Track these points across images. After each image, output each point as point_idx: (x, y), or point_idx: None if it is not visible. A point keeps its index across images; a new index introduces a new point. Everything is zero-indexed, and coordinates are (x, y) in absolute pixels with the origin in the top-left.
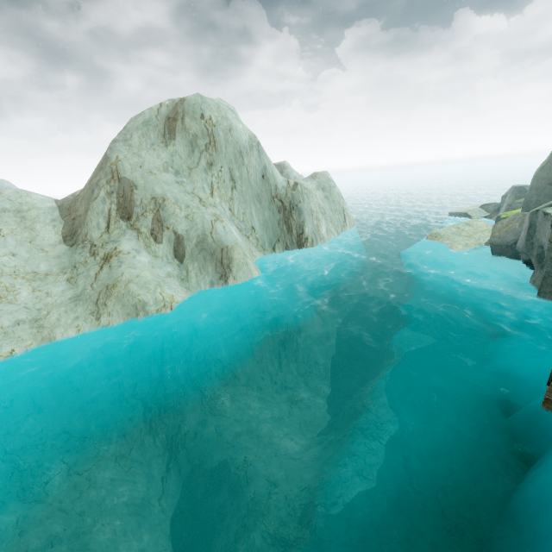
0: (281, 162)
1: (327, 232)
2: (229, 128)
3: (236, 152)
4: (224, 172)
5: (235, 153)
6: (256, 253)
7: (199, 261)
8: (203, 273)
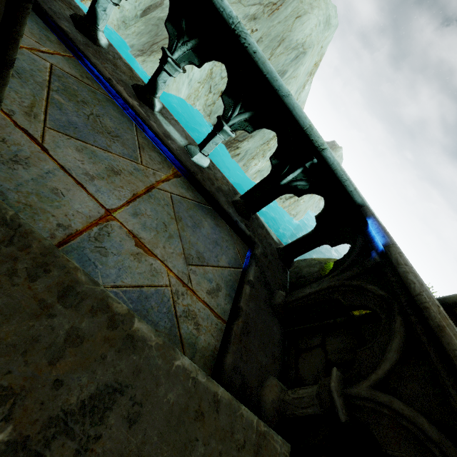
0: (338, 146)
1: (258, 172)
2: (299, 16)
3: (281, 35)
4: (255, 35)
5: (279, 36)
6: (200, 105)
7: (147, 27)
8: (138, 35)
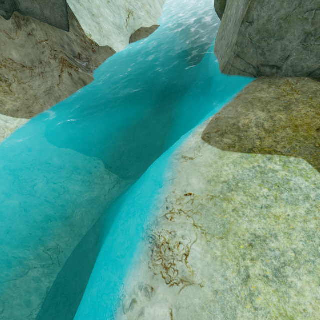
0: None
1: None
2: None
3: None
4: None
5: None
6: None
7: None
8: None
